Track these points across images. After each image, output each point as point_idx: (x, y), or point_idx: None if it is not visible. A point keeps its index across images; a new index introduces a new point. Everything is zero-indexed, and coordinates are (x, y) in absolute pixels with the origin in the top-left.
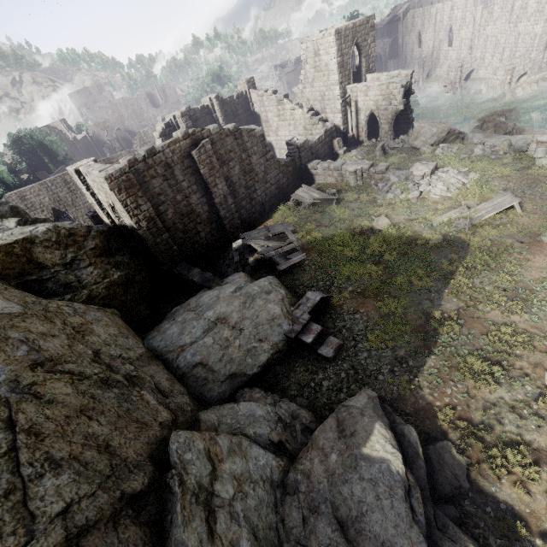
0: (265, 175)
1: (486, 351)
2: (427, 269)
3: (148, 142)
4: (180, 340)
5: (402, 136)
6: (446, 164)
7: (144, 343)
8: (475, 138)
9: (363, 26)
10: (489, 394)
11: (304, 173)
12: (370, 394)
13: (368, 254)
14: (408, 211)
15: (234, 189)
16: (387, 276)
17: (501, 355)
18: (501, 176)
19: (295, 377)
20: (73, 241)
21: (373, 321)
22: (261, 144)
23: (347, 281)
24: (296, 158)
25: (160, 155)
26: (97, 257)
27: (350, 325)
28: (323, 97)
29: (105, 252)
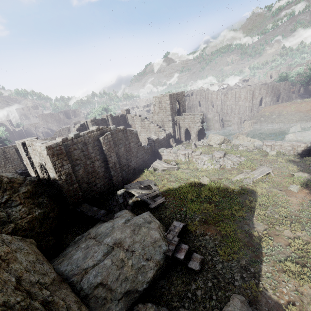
0: (137, 153)
1: (294, 257)
2: (239, 206)
3: (64, 134)
4: (84, 263)
5: (202, 140)
6: (228, 153)
7: (54, 268)
8: (236, 142)
9: (180, 95)
10: (310, 289)
11: (156, 154)
12: (240, 298)
13: (202, 197)
14: (217, 174)
15: (120, 159)
16: (217, 210)
17: (303, 259)
18: (256, 159)
19: (174, 289)
20: (11, 186)
21: (218, 240)
22: (136, 137)
23: (194, 214)
24: (152, 146)
25: (81, 138)
26: (26, 199)
27: (204, 244)
28: (163, 120)
29: (32, 195)
